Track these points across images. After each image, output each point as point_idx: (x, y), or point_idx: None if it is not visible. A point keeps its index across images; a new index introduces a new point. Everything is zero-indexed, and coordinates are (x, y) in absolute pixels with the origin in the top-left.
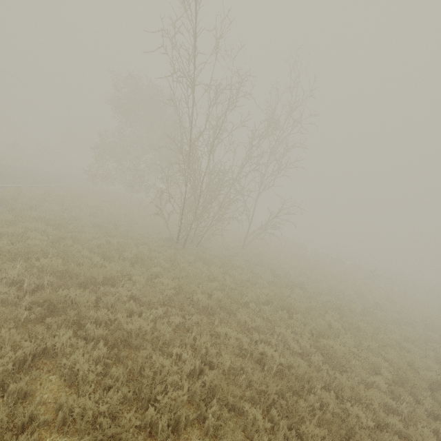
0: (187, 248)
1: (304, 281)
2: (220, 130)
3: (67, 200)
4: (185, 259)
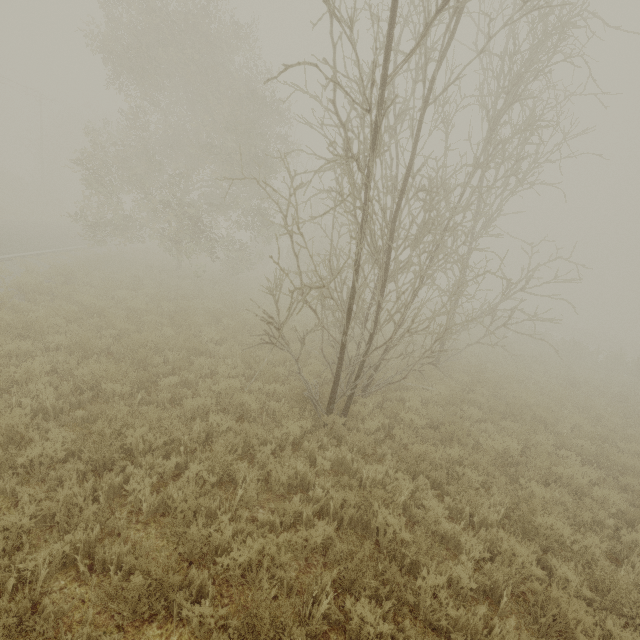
0: (353, 413)
1: (631, 451)
2: (453, 33)
3: (1, 311)
4: (394, 503)
